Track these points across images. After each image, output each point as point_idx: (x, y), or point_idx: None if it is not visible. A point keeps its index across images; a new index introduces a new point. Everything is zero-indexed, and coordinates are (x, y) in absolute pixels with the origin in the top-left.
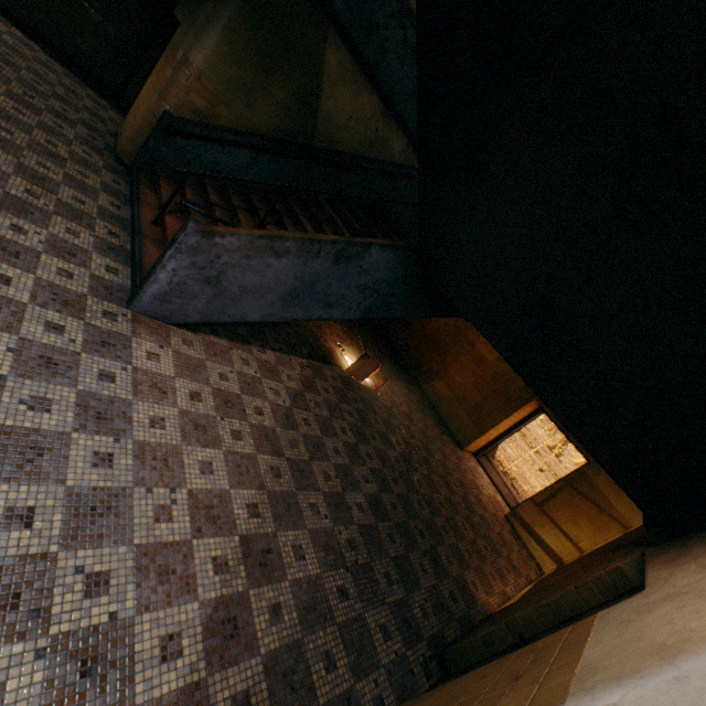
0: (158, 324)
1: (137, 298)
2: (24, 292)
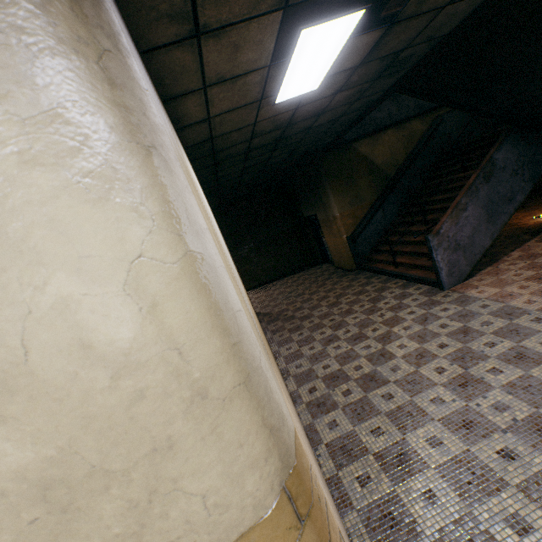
0: (460, 286)
1: (442, 283)
2: (420, 311)
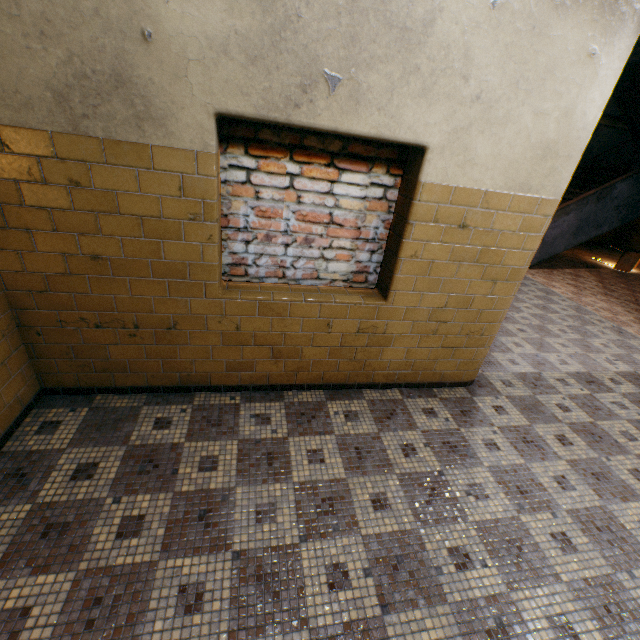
0: None
1: None
2: None
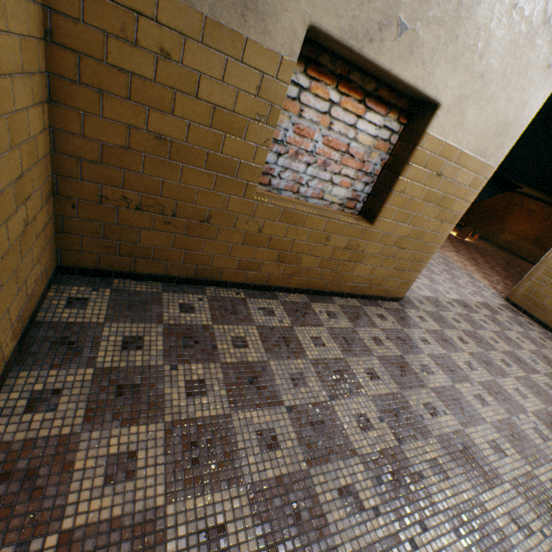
0: None
1: None
2: None
